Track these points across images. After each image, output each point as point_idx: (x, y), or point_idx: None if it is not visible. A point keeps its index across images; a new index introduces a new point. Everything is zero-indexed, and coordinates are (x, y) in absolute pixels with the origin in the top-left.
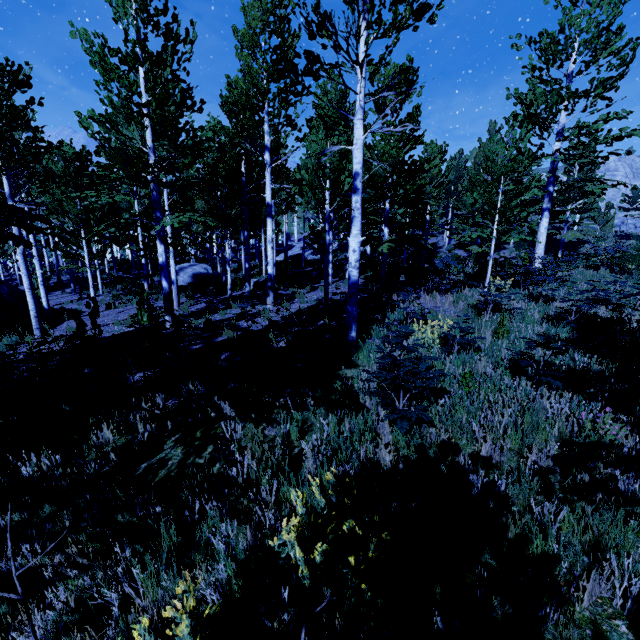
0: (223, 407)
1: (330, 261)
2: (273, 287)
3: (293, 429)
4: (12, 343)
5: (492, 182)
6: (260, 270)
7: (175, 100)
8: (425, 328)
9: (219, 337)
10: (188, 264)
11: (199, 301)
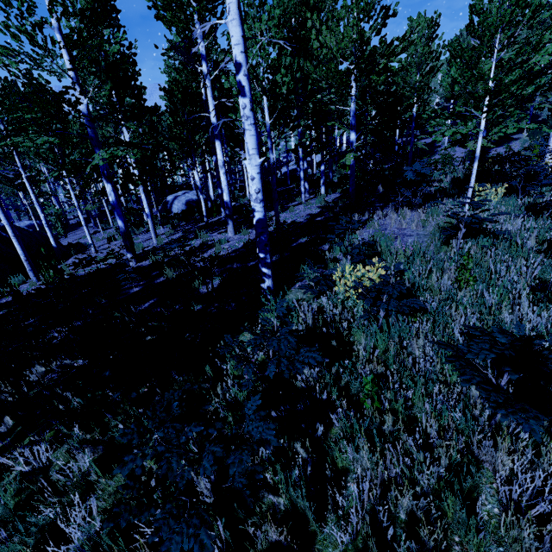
0: (71, 398)
1: (301, 178)
2: (231, 215)
3: (94, 466)
4: (20, 282)
5: (478, 47)
6: (245, 192)
7: (76, 12)
8: (350, 278)
9: (162, 277)
10: (182, 192)
11: (179, 230)
